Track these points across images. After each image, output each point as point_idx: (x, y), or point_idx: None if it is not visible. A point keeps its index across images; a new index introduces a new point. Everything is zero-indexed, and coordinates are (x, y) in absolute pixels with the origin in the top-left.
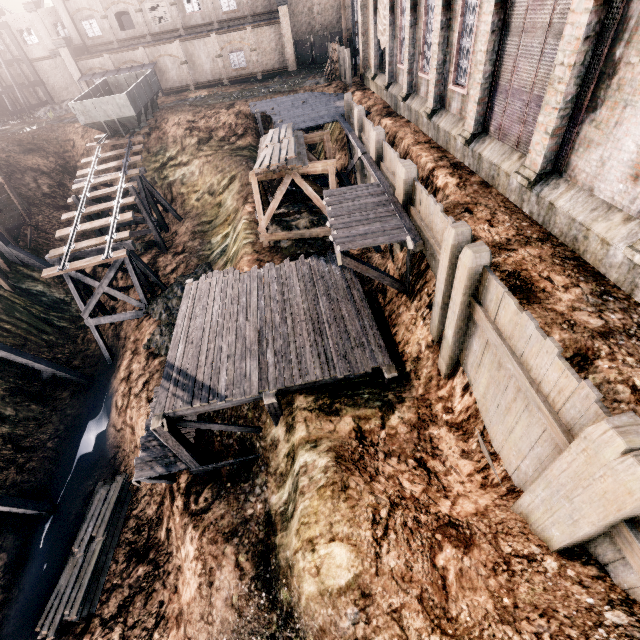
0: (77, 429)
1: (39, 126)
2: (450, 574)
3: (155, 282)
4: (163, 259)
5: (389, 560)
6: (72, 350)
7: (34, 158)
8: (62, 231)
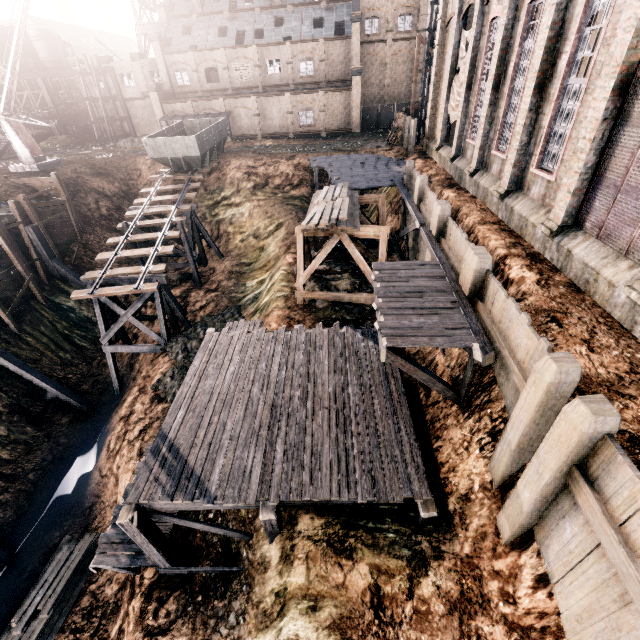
0: (64, 463)
1: (115, 154)
2: None
3: (180, 318)
4: (195, 294)
5: None
6: (85, 372)
7: (101, 182)
8: (103, 254)
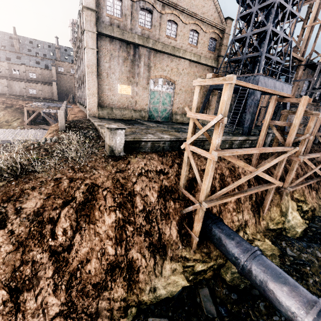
0: None
1: None
2: None
3: None
4: None
5: None
6: None
7: None
8: None
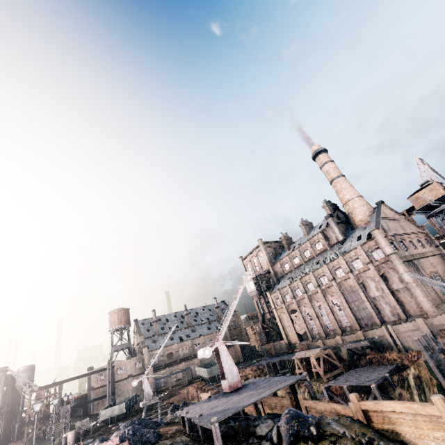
0: None
1: None
2: None
3: None
4: None
5: None
6: None
7: None
8: None
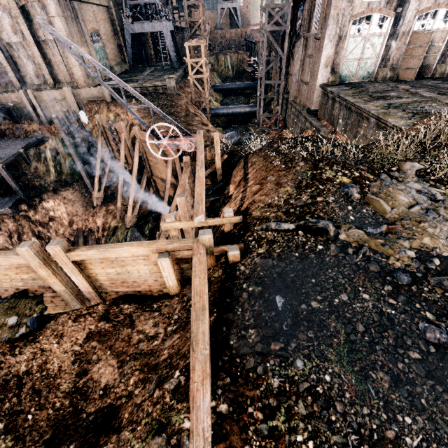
0: None
1: None
2: None
3: None
4: None
5: None
6: None
7: None
8: None
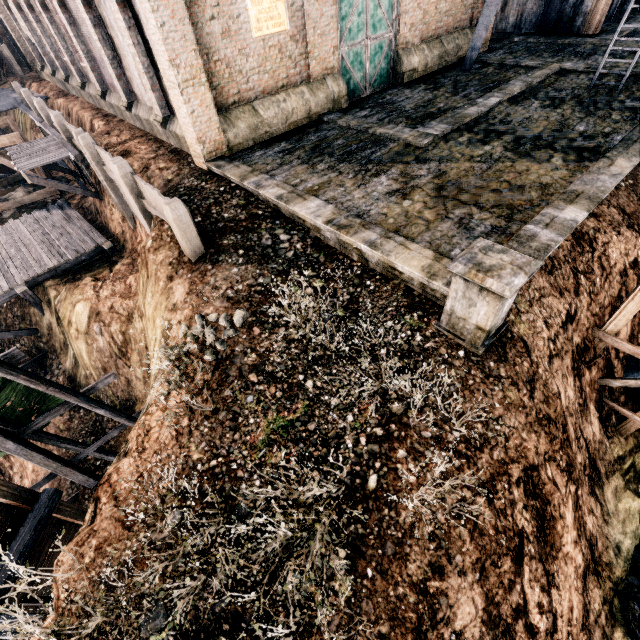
0: None
1: None
2: (132, 282)
3: None
4: None
5: (104, 294)
6: None
7: None
8: None
